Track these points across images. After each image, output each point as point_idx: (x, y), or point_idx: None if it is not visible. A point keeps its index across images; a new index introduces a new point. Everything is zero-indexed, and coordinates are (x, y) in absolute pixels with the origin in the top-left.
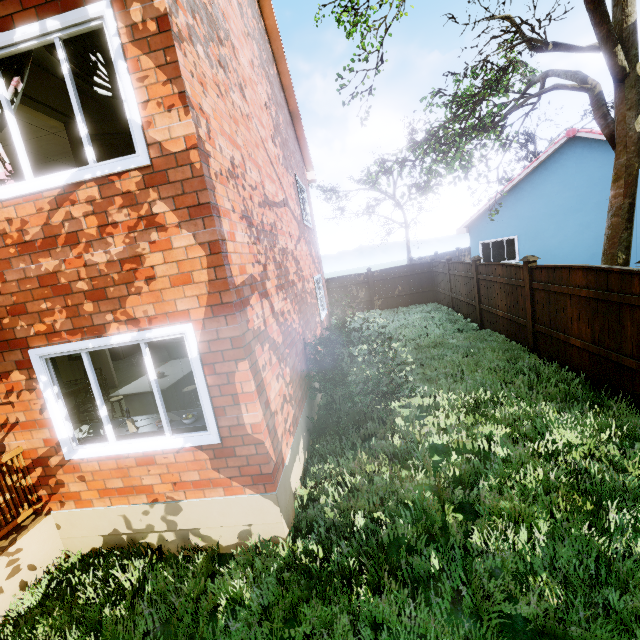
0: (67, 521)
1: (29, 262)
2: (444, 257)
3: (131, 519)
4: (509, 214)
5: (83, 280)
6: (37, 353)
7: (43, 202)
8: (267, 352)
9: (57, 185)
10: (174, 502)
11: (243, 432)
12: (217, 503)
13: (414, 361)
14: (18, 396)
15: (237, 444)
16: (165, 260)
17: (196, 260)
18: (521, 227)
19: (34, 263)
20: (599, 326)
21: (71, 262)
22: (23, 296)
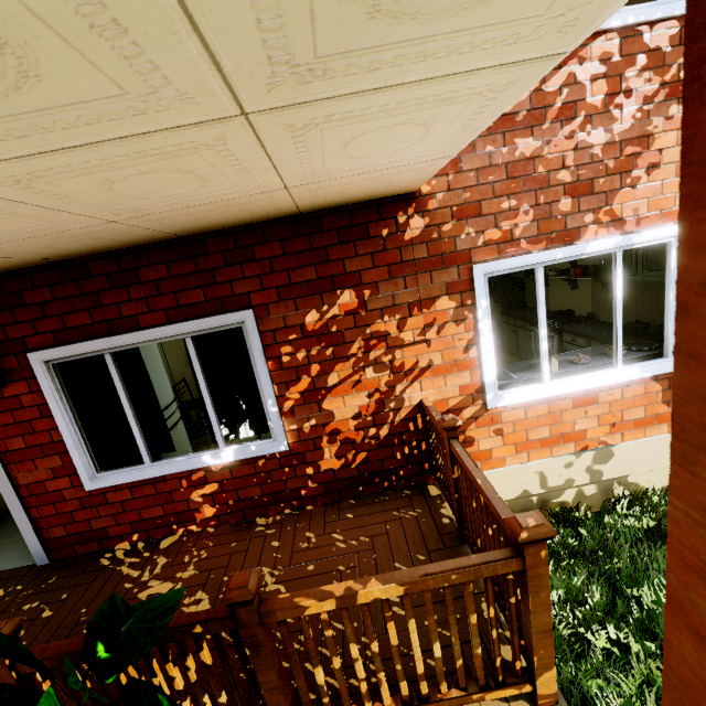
0: None
1: (500, 144)
2: None
3: (548, 475)
4: None
5: (567, 169)
6: (484, 269)
7: None
8: None
9: None
10: (606, 448)
11: None
12: (656, 443)
13: None
14: (438, 331)
15: None
16: (678, 142)
17: None
18: None
19: (506, 145)
20: None
21: (557, 144)
22: (479, 192)
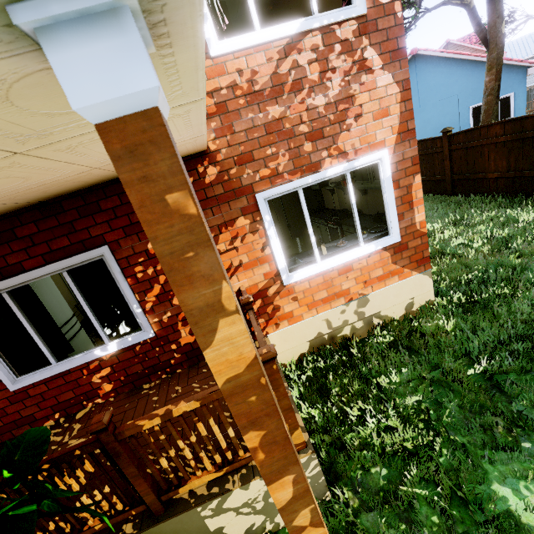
0: (281, 339)
1: (257, 111)
2: None
3: (331, 320)
4: None
5: (304, 123)
6: (263, 196)
7: (272, 52)
8: None
9: (289, 34)
10: (364, 297)
11: (414, 229)
12: (393, 288)
13: None
14: (242, 240)
15: (409, 240)
16: (370, 99)
17: (392, 96)
18: None
19: (261, 112)
20: (514, 158)
21: (295, 108)
22: (250, 145)
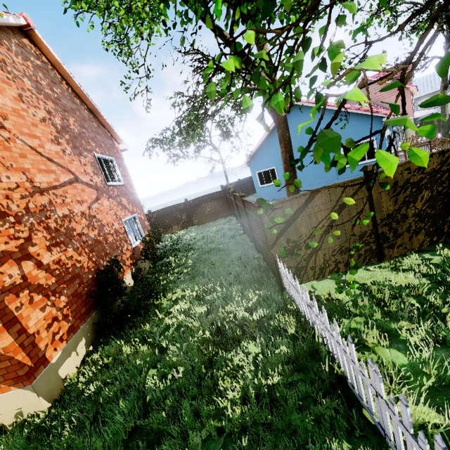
0: None
1: None
2: (245, 181)
3: None
4: (268, 153)
5: None
6: None
7: None
8: (26, 296)
9: None
10: None
11: None
12: None
13: (192, 265)
14: None
15: None
16: None
17: None
18: (276, 161)
19: None
20: (262, 235)
21: None
22: None
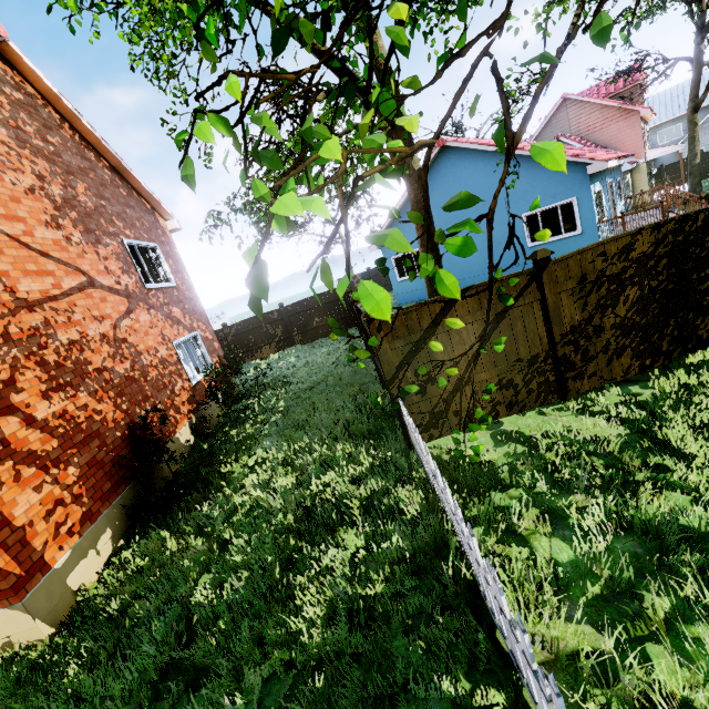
0: None
1: None
2: (378, 271)
3: None
4: (410, 227)
5: None
6: None
7: None
8: (9, 470)
9: None
10: None
11: None
12: None
13: (284, 409)
14: None
15: None
16: None
17: None
18: None
19: None
20: None
21: None
22: None
